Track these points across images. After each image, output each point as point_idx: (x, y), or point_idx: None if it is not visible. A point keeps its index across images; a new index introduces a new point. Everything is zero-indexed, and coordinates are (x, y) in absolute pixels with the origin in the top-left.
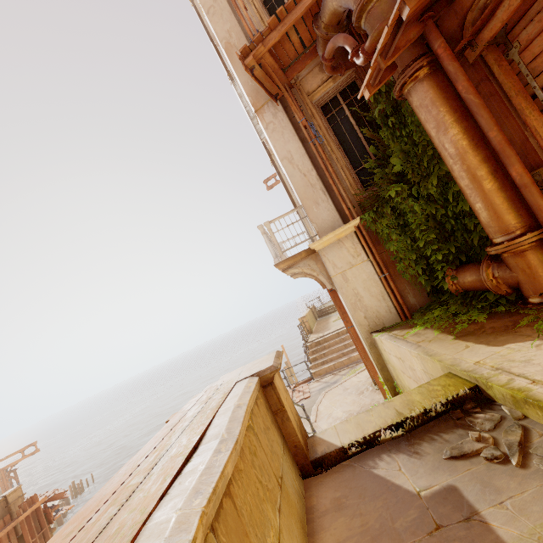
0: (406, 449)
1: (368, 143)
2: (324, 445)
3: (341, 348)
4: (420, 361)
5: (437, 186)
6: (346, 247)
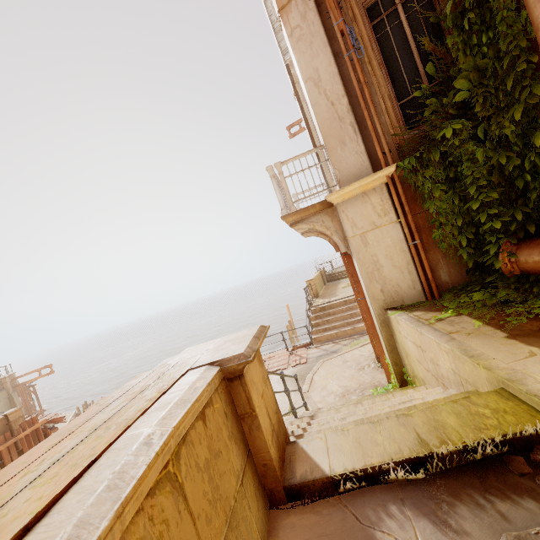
0: (430, 507)
1: (424, 64)
2: (306, 465)
3: (346, 317)
4: (451, 359)
5: (517, 123)
6: (372, 202)
